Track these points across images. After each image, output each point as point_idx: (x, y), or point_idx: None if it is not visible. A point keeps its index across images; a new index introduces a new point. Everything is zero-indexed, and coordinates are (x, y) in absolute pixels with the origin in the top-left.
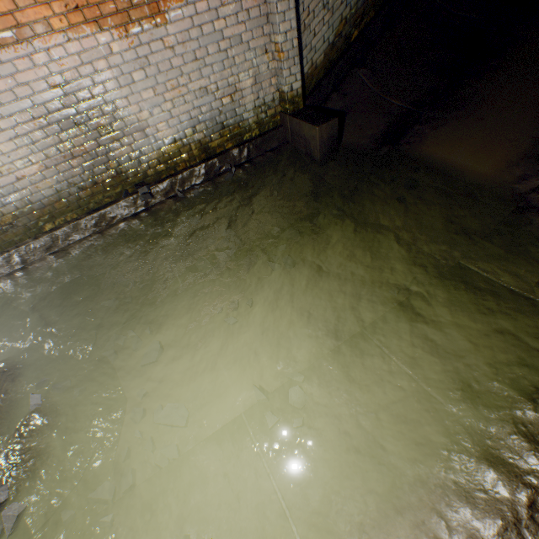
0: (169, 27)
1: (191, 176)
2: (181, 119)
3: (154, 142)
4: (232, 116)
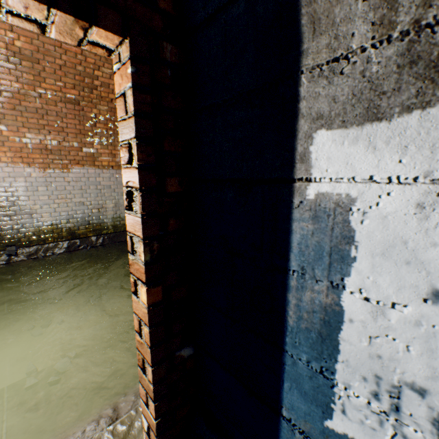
0: (71, 174)
1: (55, 247)
2: (62, 213)
3: (36, 222)
4: (97, 219)
